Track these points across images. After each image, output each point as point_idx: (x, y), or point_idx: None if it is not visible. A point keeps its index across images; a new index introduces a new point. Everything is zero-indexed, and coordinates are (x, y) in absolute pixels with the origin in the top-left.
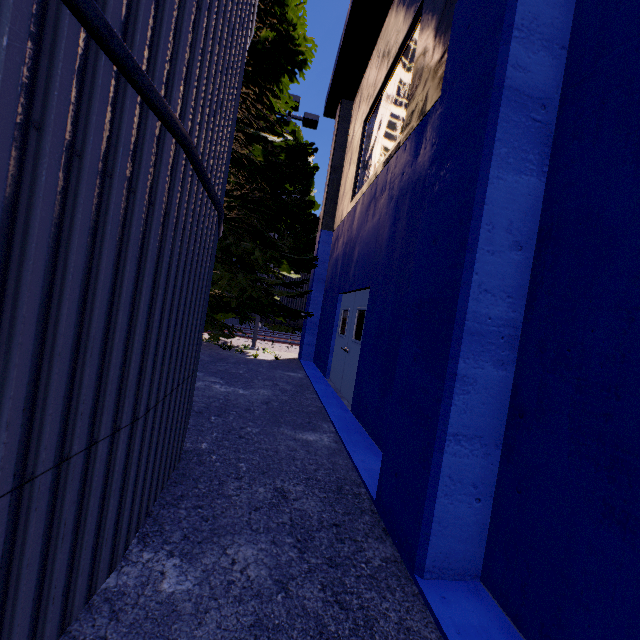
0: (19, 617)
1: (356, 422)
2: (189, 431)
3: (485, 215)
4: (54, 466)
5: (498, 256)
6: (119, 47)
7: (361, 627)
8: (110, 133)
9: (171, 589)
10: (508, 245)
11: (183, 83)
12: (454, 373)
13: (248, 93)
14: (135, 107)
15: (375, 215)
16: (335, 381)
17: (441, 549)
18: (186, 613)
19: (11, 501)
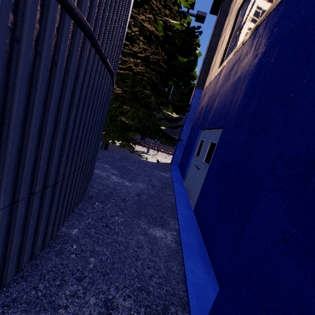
0: None
1: (195, 223)
2: (72, 214)
3: None
4: None
5: None
6: None
7: None
8: None
9: None
10: None
11: None
12: None
13: None
14: None
15: (237, 73)
16: (188, 184)
17: None
18: None
19: None
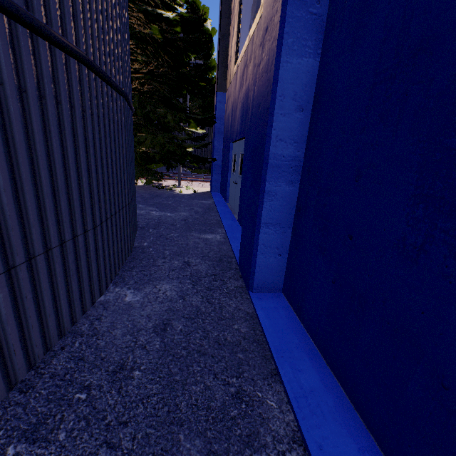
0: (63, 302)
1: (239, 227)
2: (136, 238)
3: (279, 90)
4: (59, 245)
5: (288, 117)
6: (26, 18)
7: (217, 309)
8: (37, 72)
9: (130, 300)
10: (294, 109)
11: (72, 19)
12: (264, 190)
13: None
14: (46, 50)
15: (247, 80)
16: (231, 204)
17: (261, 279)
18: (137, 307)
19: (45, 257)
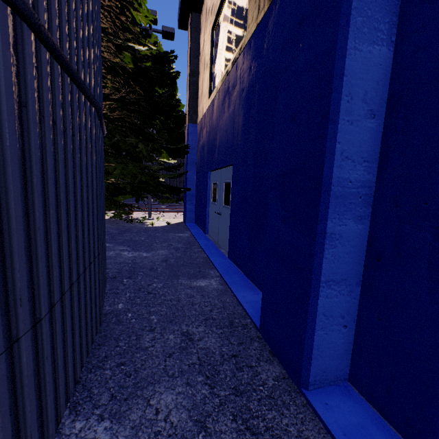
0: None
1: (233, 265)
2: (106, 295)
3: (344, 86)
4: None
5: (356, 125)
6: None
7: None
8: None
9: None
10: (364, 114)
11: None
12: (324, 232)
13: (111, 6)
14: None
15: (230, 106)
16: (213, 236)
17: (320, 367)
18: None
19: None
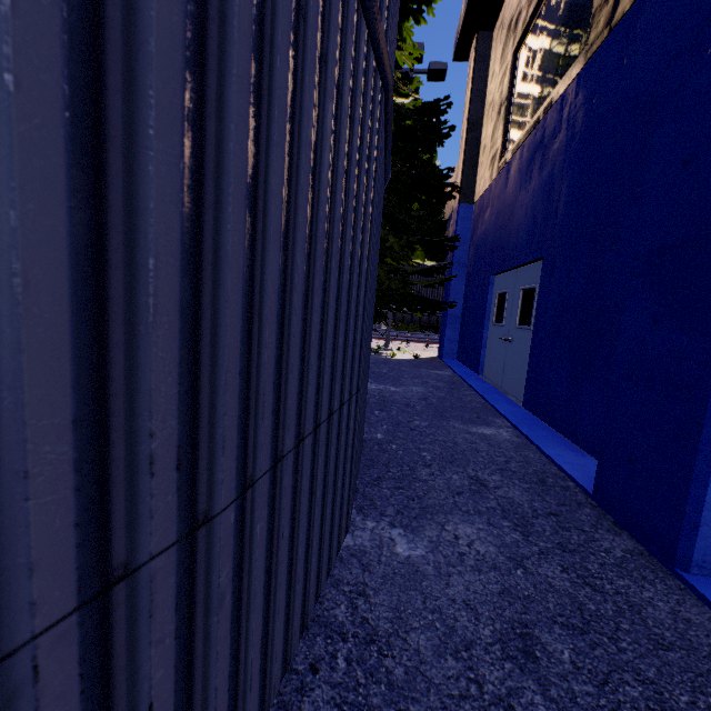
0: (314, 548)
1: (534, 417)
2: None
3: None
4: (327, 418)
5: None
6: None
7: (626, 610)
8: (353, 72)
9: (406, 553)
10: None
11: (386, 13)
12: None
13: None
14: (364, 42)
15: (544, 167)
16: (492, 377)
17: None
18: (430, 574)
19: (312, 441)
